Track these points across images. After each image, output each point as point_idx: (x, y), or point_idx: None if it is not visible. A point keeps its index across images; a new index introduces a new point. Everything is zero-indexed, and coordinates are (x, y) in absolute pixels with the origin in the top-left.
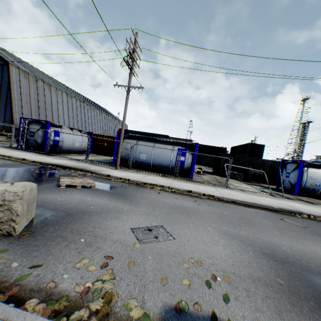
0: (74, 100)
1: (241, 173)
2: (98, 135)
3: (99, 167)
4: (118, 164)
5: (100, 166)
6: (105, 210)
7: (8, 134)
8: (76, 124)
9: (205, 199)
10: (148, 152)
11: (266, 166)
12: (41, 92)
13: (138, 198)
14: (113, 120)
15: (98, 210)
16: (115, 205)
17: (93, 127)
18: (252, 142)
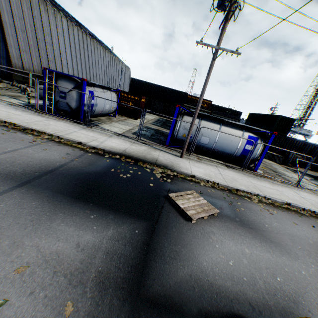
0: (76, 30)
1: (281, 156)
2: (121, 91)
3: (163, 154)
4: (184, 152)
5: (158, 149)
6: (298, 286)
7: (21, 87)
8: (79, 66)
9: (310, 217)
10: (212, 135)
11: (305, 150)
12: (37, 15)
13: (273, 233)
14: (116, 62)
15: (294, 289)
16: (284, 263)
17: (96, 71)
18: (271, 109)
